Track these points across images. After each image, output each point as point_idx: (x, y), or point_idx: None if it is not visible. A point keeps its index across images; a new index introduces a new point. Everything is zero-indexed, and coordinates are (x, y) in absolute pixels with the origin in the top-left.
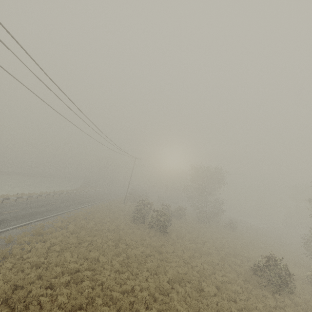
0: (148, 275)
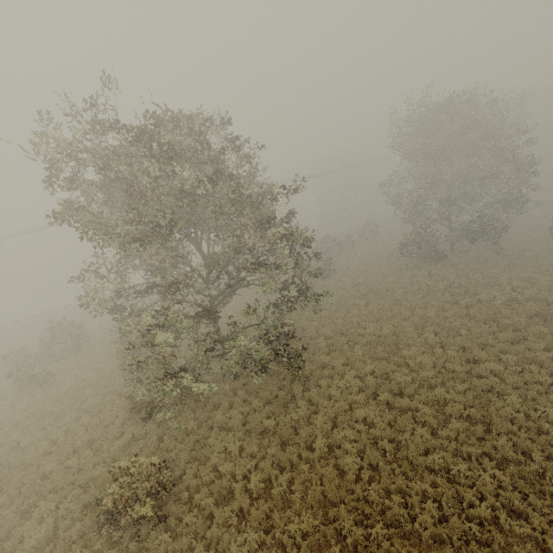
0: None
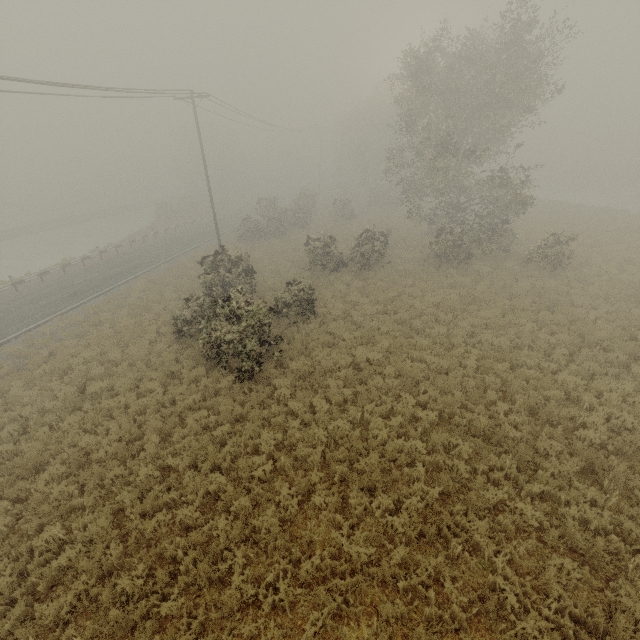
0: None
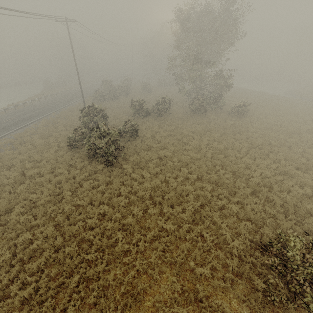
0: None
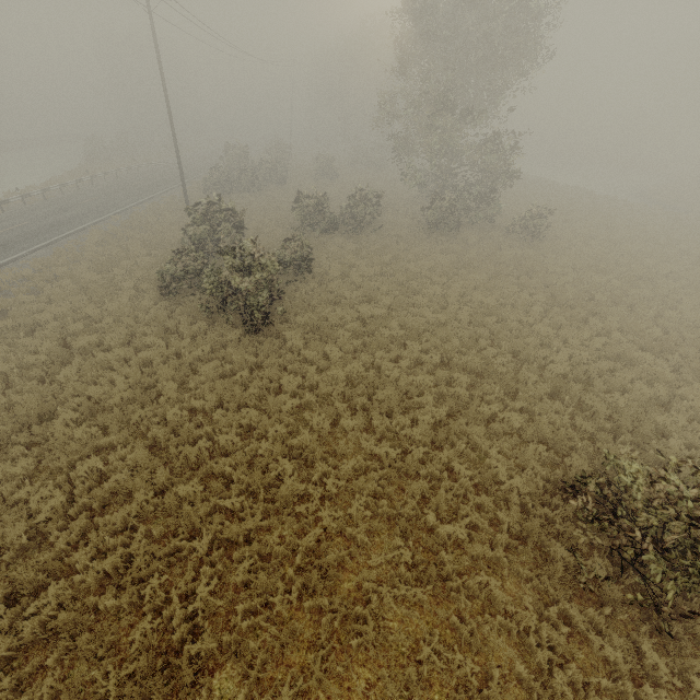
0: (12, 690)
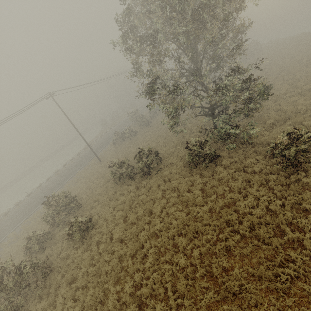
0: None
